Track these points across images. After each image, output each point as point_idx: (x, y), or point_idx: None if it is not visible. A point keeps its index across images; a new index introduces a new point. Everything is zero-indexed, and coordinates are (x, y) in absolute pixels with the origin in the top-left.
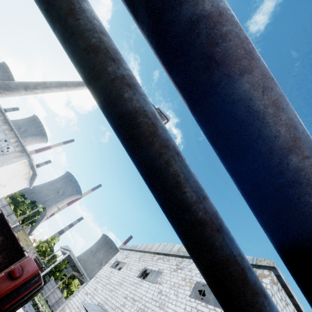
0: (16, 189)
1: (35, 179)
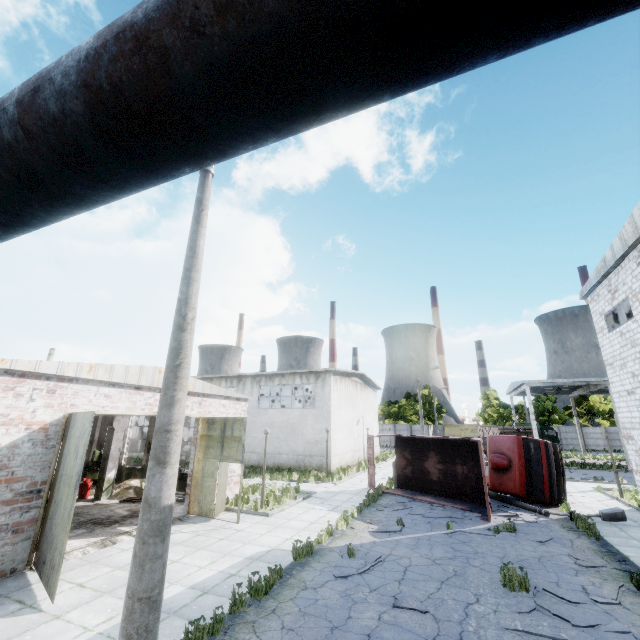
0: (375, 407)
1: (368, 379)
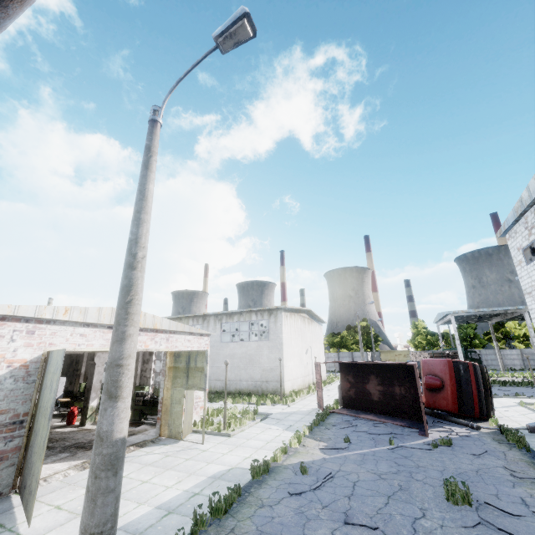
0: (321, 338)
1: (314, 314)
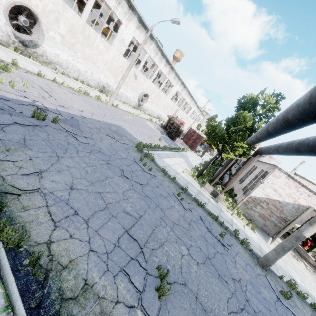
0: None
1: None
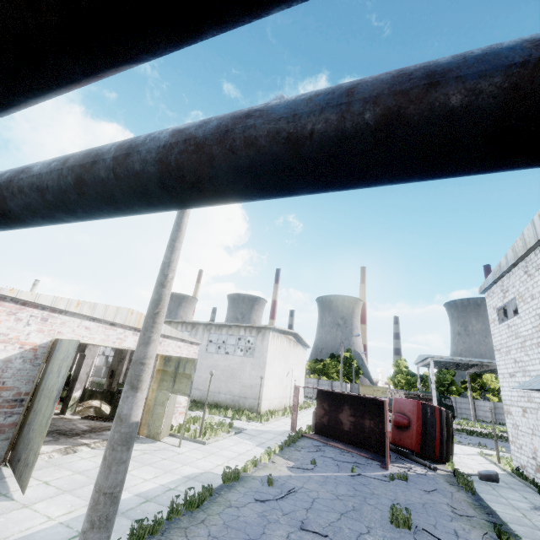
0: (303, 362)
1: (301, 338)
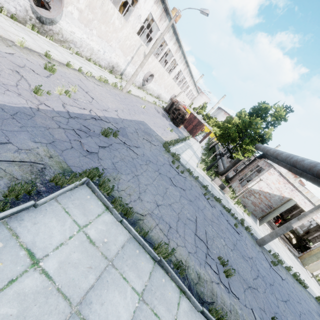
0: None
1: None
